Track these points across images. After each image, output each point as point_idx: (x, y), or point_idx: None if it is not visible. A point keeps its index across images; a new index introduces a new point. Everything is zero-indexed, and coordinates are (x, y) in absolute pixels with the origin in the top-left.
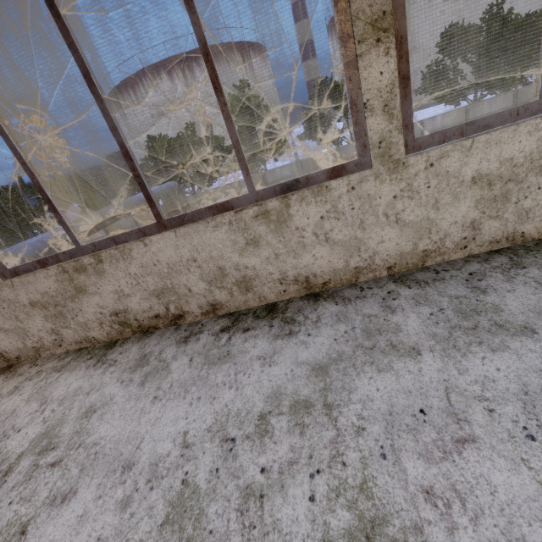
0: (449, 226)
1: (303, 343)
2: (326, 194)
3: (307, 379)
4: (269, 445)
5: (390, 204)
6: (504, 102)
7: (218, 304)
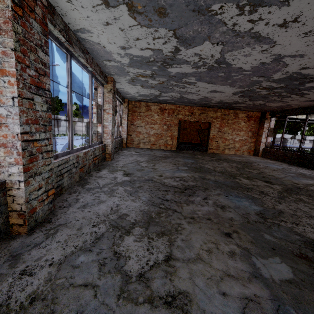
0: None
1: None
2: None
3: None
4: None
5: None
6: (280, 136)
7: None
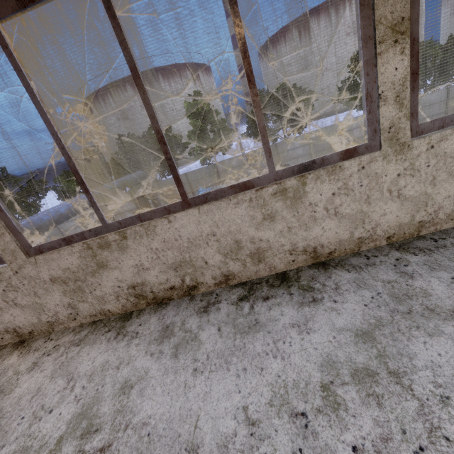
0: (443, 200)
1: (333, 309)
2: (339, 173)
3: (356, 346)
4: (349, 420)
5: (394, 181)
6: None
7: (230, 275)
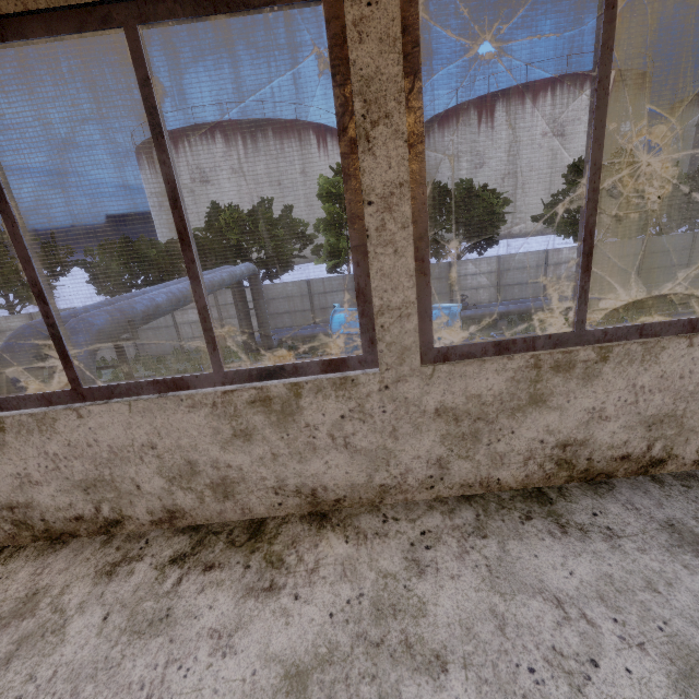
0: None
1: None
2: None
3: None
4: None
5: None
6: (632, 248)
7: None
